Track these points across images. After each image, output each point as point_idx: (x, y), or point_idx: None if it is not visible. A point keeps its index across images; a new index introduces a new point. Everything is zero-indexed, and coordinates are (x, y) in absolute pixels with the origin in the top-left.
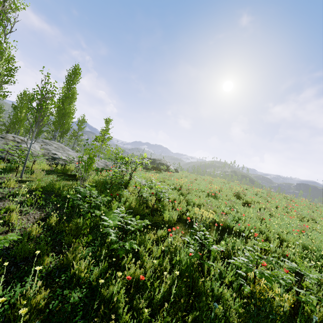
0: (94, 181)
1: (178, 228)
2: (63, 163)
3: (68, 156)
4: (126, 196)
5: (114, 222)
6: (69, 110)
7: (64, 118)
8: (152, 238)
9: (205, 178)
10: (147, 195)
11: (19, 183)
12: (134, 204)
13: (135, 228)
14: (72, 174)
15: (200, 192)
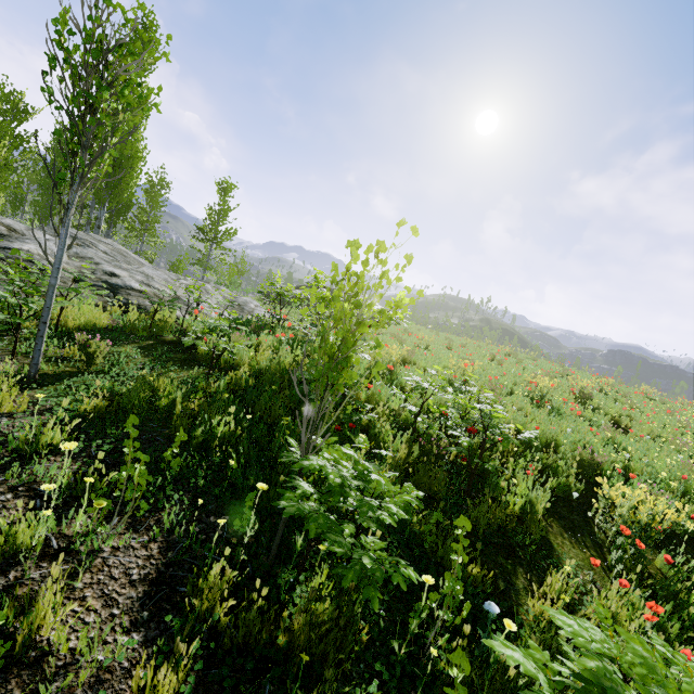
0: (254, 369)
1: (597, 564)
2: (142, 302)
3: (148, 280)
4: (362, 420)
5: (537, 659)
6: (133, 151)
7: (121, 172)
8: (547, 619)
9: (457, 341)
10: (468, 442)
11: (29, 389)
12: (403, 455)
13: (478, 578)
14: (178, 342)
15: (506, 392)
